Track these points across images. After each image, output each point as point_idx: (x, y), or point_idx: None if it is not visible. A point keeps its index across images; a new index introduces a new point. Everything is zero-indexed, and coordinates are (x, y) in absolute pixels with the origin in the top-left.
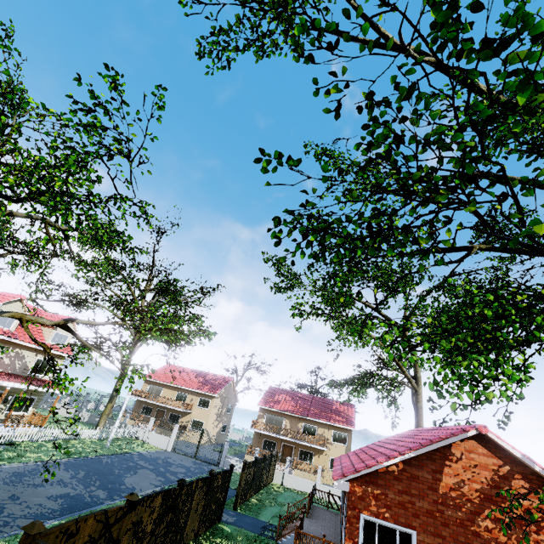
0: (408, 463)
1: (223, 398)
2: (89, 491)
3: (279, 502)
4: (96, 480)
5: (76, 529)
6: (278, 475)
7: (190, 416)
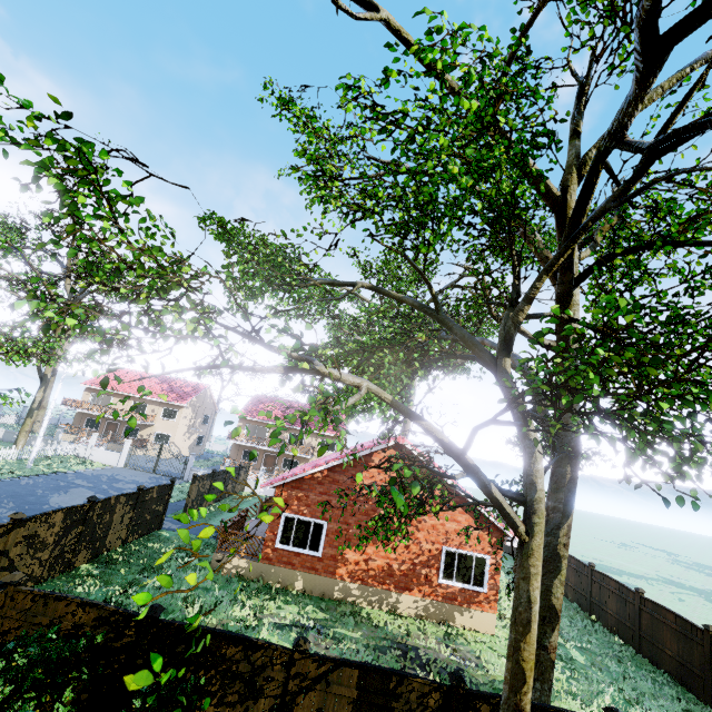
0: (332, 470)
1: (195, 407)
2: None
3: (241, 508)
4: (9, 503)
5: None
6: (250, 484)
7: (153, 428)
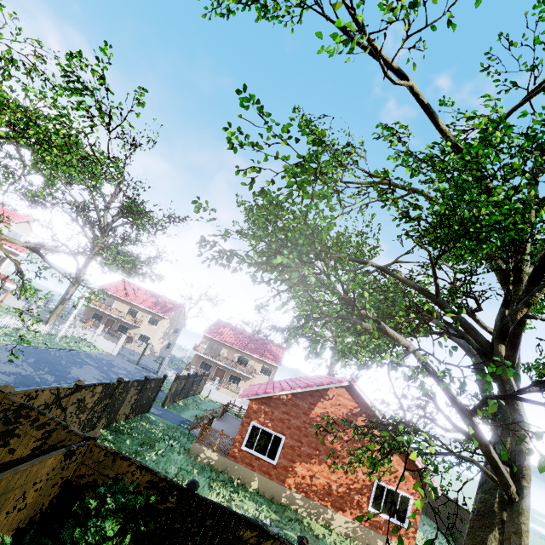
0: (295, 396)
1: (172, 320)
2: (39, 374)
3: (201, 408)
4: (45, 367)
5: (36, 395)
6: (206, 389)
7: (139, 330)
